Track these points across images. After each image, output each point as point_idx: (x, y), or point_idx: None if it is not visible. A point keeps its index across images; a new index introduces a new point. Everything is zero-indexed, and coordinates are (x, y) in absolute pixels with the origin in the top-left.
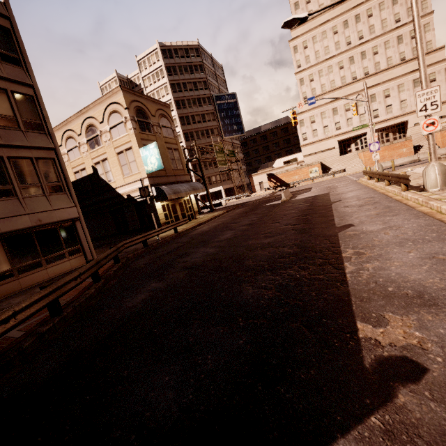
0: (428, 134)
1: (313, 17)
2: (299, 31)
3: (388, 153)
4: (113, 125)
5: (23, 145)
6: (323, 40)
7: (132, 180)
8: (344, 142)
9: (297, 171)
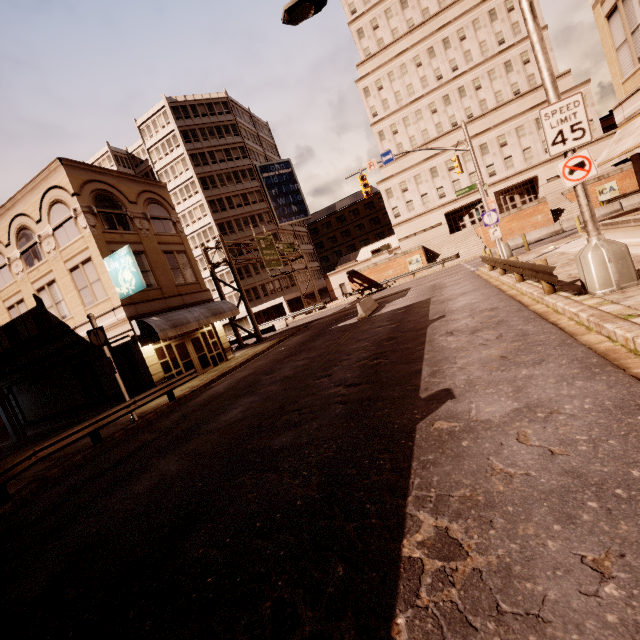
0: (575, 185)
1: (385, 47)
2: (368, 67)
3: (517, 224)
4: (58, 224)
5: None
6: (402, 76)
7: (99, 313)
8: (454, 214)
9: (390, 264)
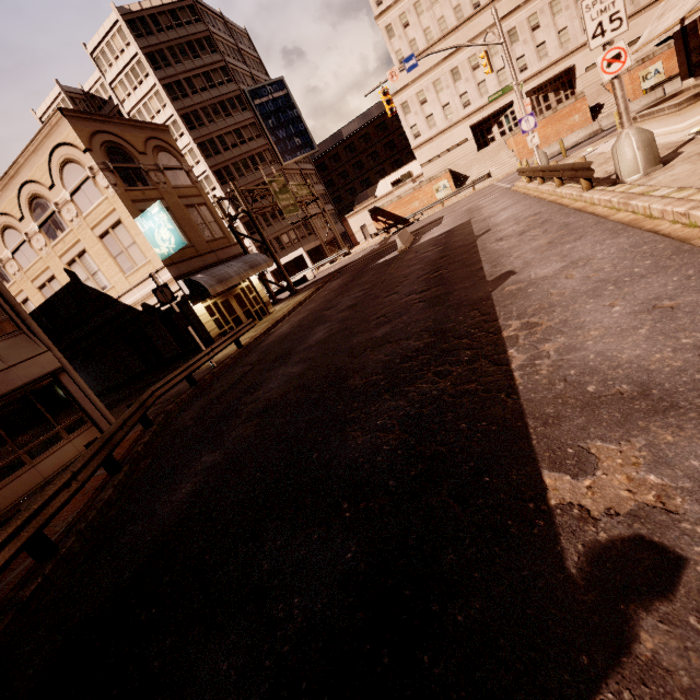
0: (612, 79)
1: None
2: None
3: (552, 129)
4: (75, 188)
5: None
6: None
7: (142, 278)
8: (481, 126)
9: (415, 194)
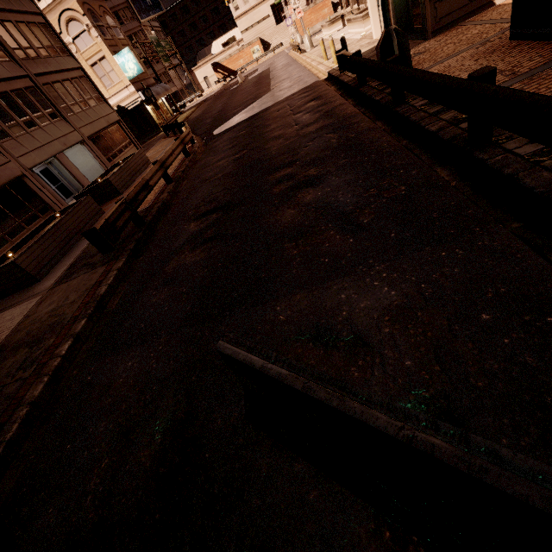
0: (300, 18)
1: None
2: None
3: (314, 17)
4: (76, 36)
5: (70, 68)
6: None
7: (117, 91)
8: (277, 6)
9: (240, 54)
